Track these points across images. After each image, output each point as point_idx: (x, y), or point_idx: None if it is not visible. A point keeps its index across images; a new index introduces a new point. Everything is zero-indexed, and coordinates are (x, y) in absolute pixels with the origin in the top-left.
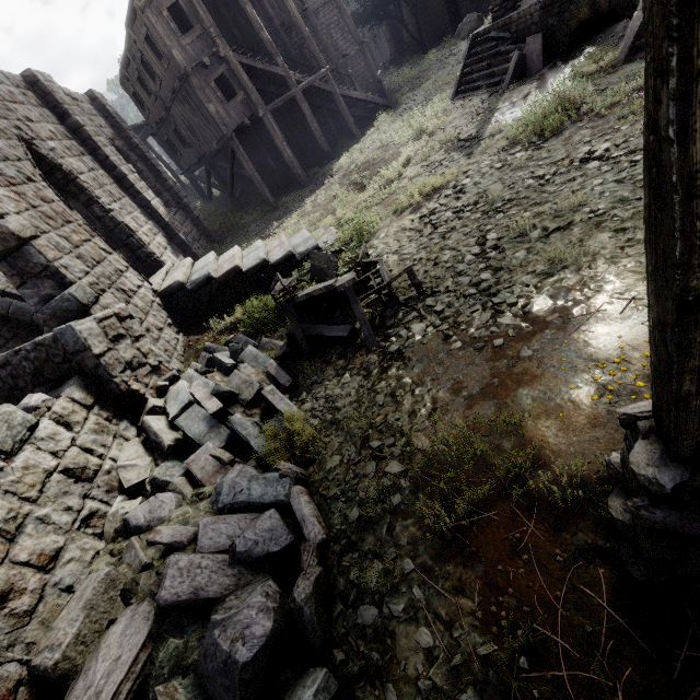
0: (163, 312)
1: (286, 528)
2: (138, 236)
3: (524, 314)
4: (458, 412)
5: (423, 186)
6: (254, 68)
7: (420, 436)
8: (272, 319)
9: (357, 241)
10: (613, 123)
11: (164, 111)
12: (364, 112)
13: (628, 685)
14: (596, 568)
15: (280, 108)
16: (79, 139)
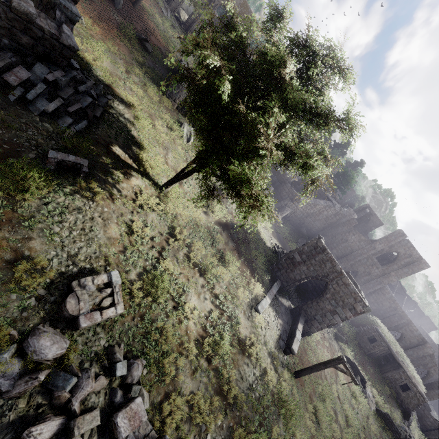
0: None
1: None
2: None
3: None
4: None
5: None
6: None
7: None
8: None
9: None
10: None
11: None
12: None
13: None
14: None
15: None
16: None
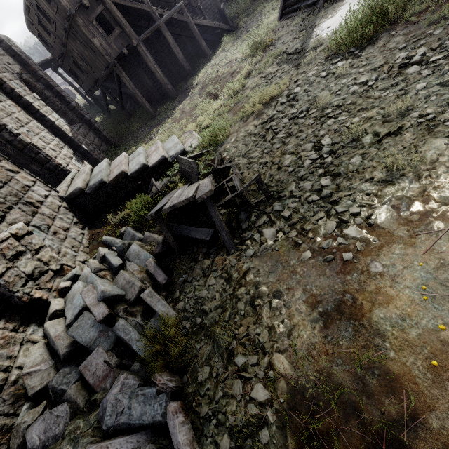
0: (69, 213)
1: None
2: (45, 153)
3: (369, 226)
4: (317, 335)
5: (262, 95)
6: (125, 6)
7: (281, 358)
8: None
9: (213, 145)
10: (425, 28)
11: (62, 47)
12: (213, 36)
13: None
14: None
15: (150, 38)
16: None
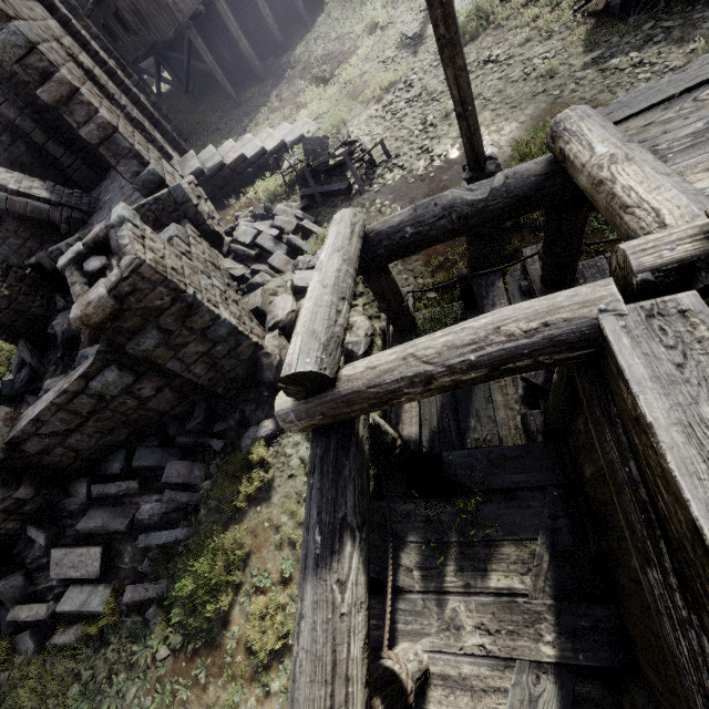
0: None
1: None
2: (149, 131)
3: (445, 160)
4: None
5: (382, 81)
6: None
7: None
8: (283, 192)
9: (336, 129)
10: (505, 34)
11: None
12: None
13: (466, 260)
14: (462, 238)
15: None
16: (69, 34)
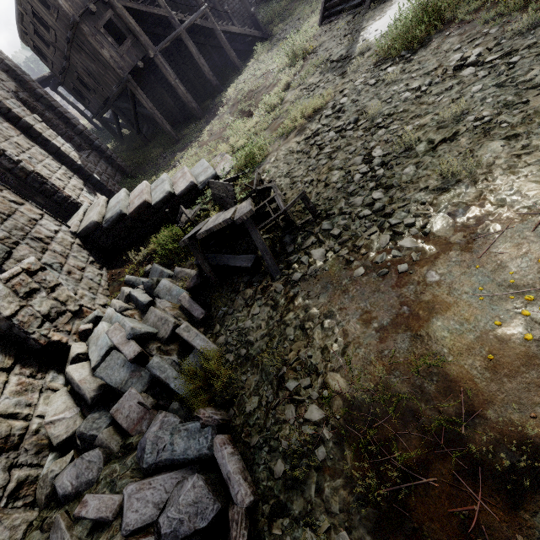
0: (84, 251)
1: (211, 496)
2: (51, 183)
3: (425, 235)
4: (372, 349)
5: (305, 108)
6: (138, 11)
7: (336, 377)
8: (183, 248)
9: (250, 166)
10: (481, 27)
11: (64, 60)
12: (244, 45)
13: None
14: None
15: (169, 48)
16: None
